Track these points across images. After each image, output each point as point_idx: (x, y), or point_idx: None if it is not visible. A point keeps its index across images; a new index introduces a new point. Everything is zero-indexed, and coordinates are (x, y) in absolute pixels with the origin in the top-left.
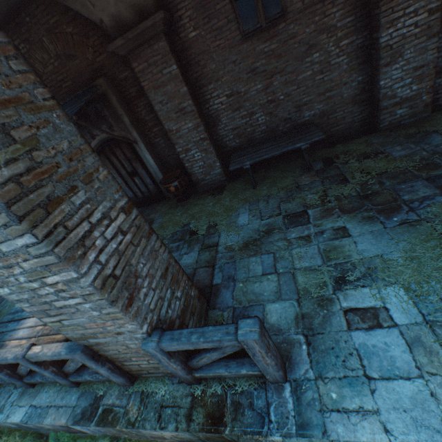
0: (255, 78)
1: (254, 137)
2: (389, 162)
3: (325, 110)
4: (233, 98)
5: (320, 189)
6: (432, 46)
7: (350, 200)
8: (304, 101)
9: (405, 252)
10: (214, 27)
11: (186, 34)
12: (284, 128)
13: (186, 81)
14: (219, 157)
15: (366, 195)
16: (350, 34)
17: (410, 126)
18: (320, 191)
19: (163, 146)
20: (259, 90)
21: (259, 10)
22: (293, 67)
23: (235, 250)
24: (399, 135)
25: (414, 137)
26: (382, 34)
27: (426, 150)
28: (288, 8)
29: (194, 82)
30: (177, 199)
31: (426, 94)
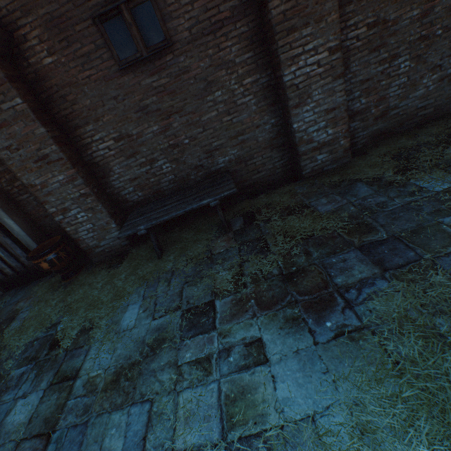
0: (148, 118)
1: (161, 188)
2: (315, 220)
3: (241, 156)
4: (124, 142)
5: (235, 261)
6: (340, 88)
7: (270, 283)
8: (214, 145)
9: (349, 409)
10: (78, 53)
11: (38, 59)
12: (197, 177)
13: (45, 119)
14: (116, 216)
15: (290, 273)
16: (252, 71)
17: (334, 173)
18: (235, 265)
19: (35, 203)
20: (156, 133)
21: (135, 35)
22: (193, 106)
23: (98, 390)
24: (324, 184)
25: (338, 186)
26: (284, 71)
27: (354, 204)
28: (173, 37)
29: (64, 121)
30: (61, 276)
31: (343, 139)
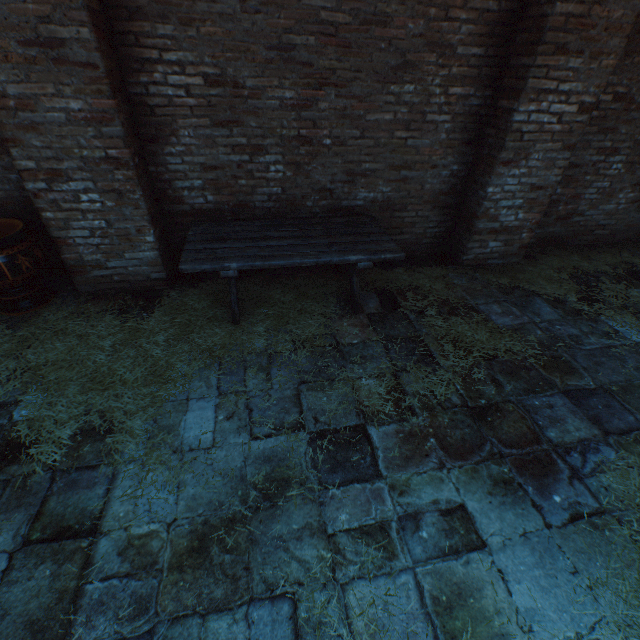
0: (285, 70)
1: (252, 201)
2: (494, 335)
3: (392, 200)
4: (222, 91)
5: (385, 367)
6: (561, 163)
7: (453, 417)
8: (364, 167)
9: (622, 632)
10: None
11: None
12: (315, 206)
13: None
14: (156, 222)
15: (480, 408)
16: (469, 79)
17: (500, 272)
18: (388, 374)
19: None
20: (286, 103)
21: None
22: (365, 88)
23: (161, 566)
24: (490, 283)
25: (511, 293)
26: (521, 105)
27: (540, 327)
28: None
29: None
30: None
31: (528, 231)
